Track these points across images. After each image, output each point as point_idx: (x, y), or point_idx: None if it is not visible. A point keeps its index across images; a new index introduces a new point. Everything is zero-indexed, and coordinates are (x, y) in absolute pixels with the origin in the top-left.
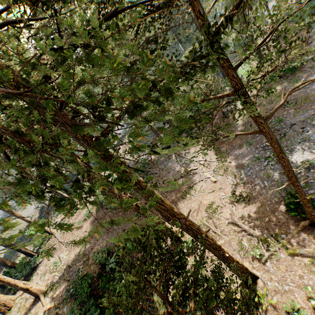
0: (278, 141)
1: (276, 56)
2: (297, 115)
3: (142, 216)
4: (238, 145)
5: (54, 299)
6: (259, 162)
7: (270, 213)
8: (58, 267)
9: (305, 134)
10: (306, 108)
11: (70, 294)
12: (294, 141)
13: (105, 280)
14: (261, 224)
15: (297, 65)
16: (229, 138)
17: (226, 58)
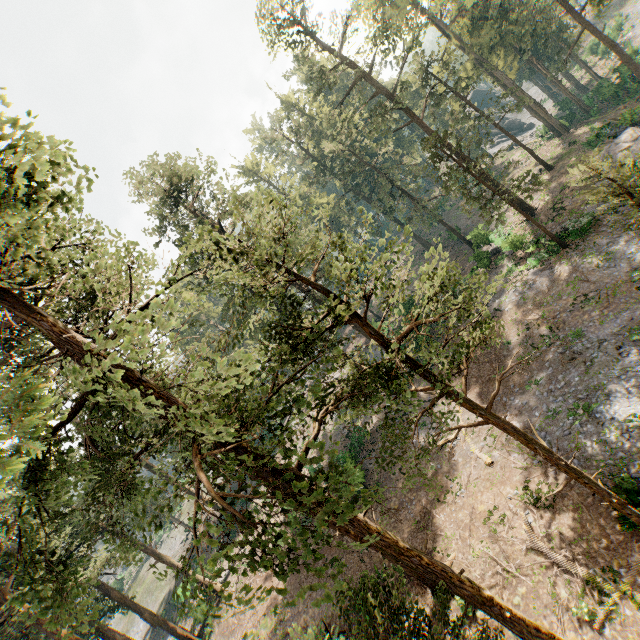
0: (519, 430)
1: (553, 203)
2: (605, 322)
3: None
4: (518, 386)
5: None
6: (559, 420)
7: (593, 525)
8: None
9: (625, 359)
10: (618, 306)
11: None
12: (608, 375)
13: None
14: (582, 549)
15: (586, 225)
16: (500, 371)
17: (411, 361)
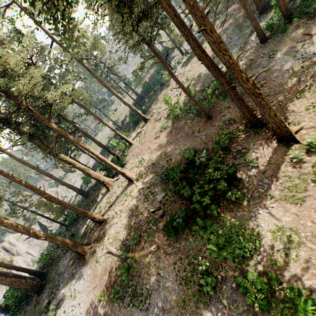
0: None
1: None
2: None
3: (231, 123)
4: None
5: (145, 183)
6: None
7: None
8: (143, 164)
9: None
10: None
11: (160, 178)
12: None
13: (193, 173)
14: None
15: None
16: None
17: None
